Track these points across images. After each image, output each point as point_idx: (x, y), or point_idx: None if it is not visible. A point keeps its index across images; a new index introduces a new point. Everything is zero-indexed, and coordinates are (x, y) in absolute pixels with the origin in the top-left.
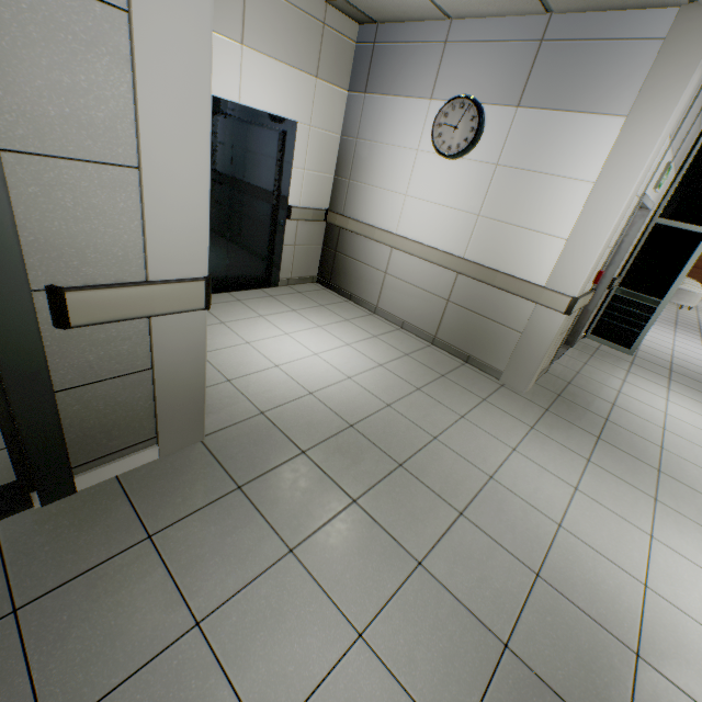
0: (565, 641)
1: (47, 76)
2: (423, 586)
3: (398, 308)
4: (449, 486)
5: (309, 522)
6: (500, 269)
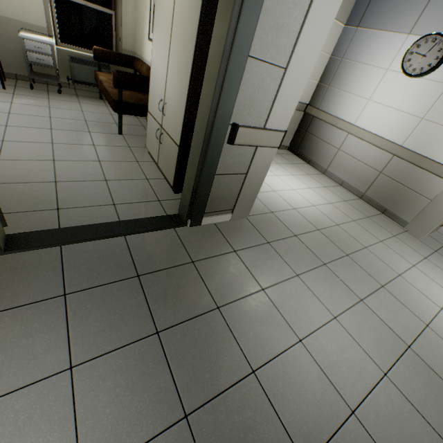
0: (442, 356)
1: (275, 20)
2: (364, 309)
3: (341, 173)
4: (375, 272)
5: (304, 266)
6: (428, 156)
